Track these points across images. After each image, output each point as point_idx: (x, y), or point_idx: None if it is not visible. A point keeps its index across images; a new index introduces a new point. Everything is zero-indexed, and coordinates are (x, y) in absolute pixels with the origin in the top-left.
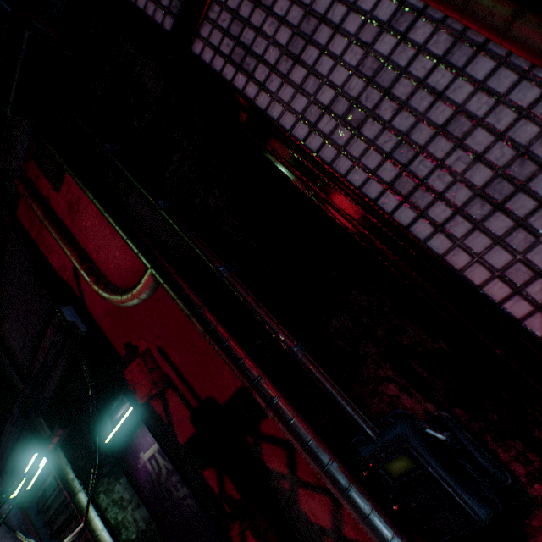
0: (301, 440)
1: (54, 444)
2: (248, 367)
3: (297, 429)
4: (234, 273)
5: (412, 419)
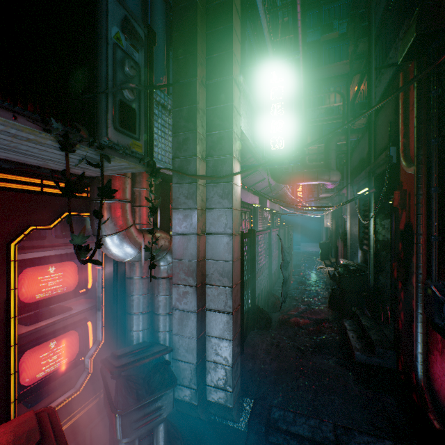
0: (415, 261)
1: (371, 191)
2: (418, 228)
3: (417, 257)
4: (438, 193)
5: (444, 288)
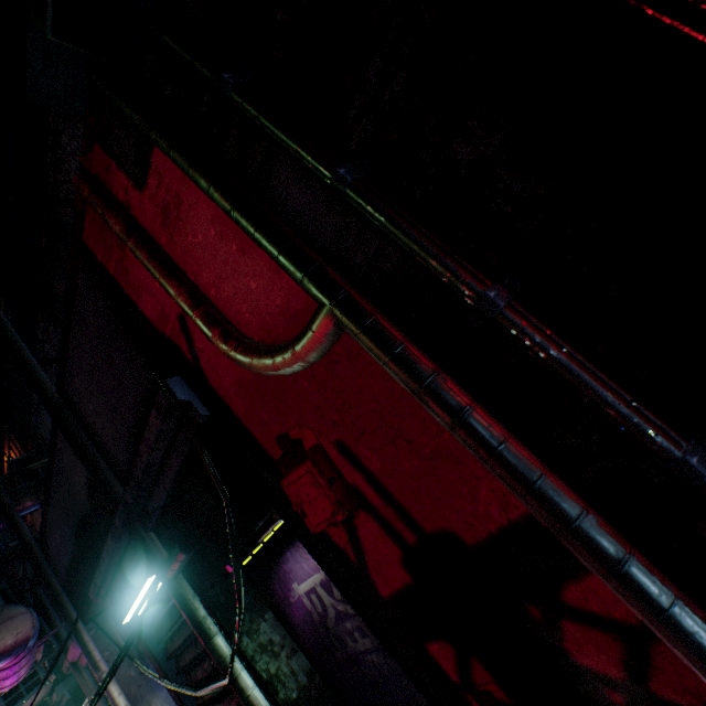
0: (703, 647)
1: (175, 571)
2: (557, 490)
3: (689, 623)
4: (513, 301)
5: None
